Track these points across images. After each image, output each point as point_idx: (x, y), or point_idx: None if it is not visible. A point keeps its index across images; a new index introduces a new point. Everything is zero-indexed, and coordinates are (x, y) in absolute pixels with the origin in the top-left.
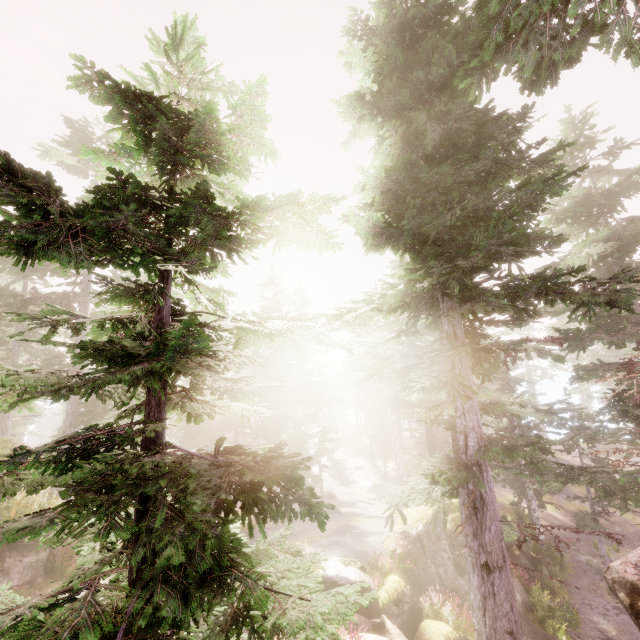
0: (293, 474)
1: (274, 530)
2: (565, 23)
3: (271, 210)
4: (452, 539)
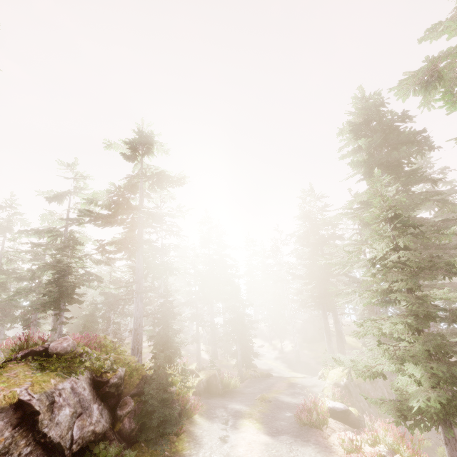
0: None
1: (249, 388)
2: None
3: None
4: (359, 386)
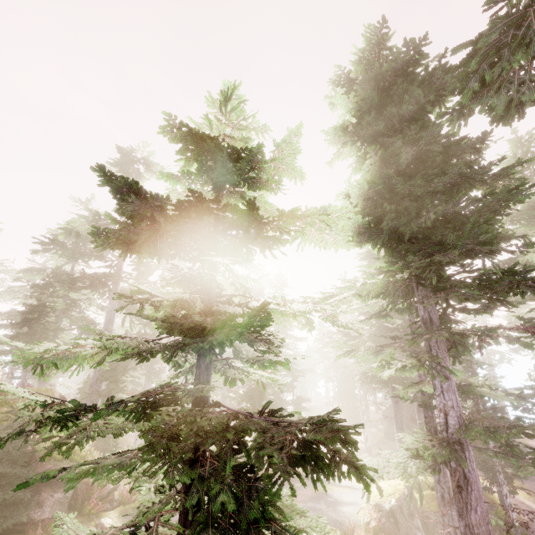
0: (346, 437)
1: None
2: (531, 74)
3: (302, 218)
4: (424, 517)
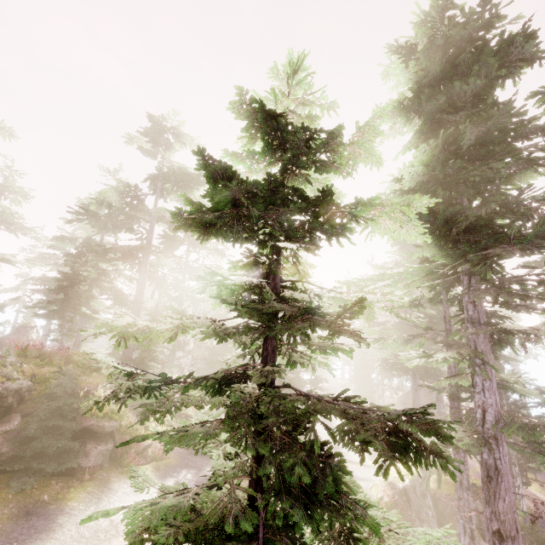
0: (440, 430)
1: None
2: None
3: (380, 207)
4: (436, 499)
